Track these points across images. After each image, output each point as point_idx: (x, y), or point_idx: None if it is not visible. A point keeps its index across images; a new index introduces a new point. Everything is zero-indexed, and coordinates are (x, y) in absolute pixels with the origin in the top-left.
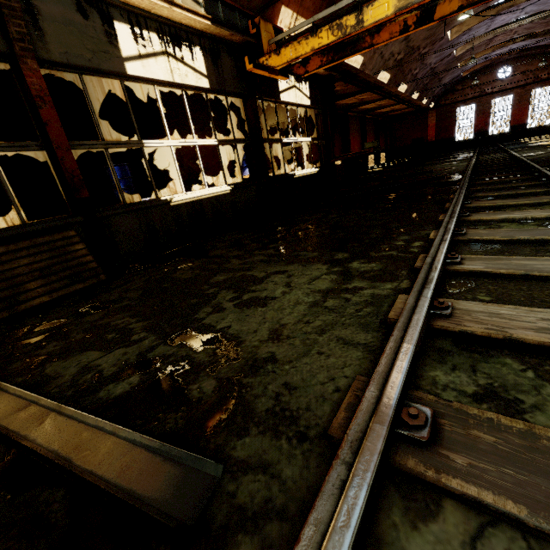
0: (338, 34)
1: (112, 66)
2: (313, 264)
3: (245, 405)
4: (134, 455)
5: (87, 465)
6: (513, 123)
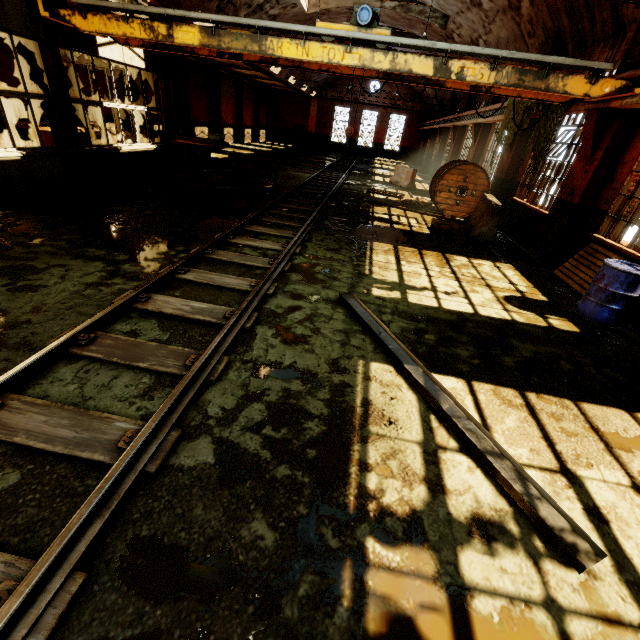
0: (150, 35)
1: None
2: (94, 262)
3: (2, 342)
4: None
5: None
6: (376, 140)
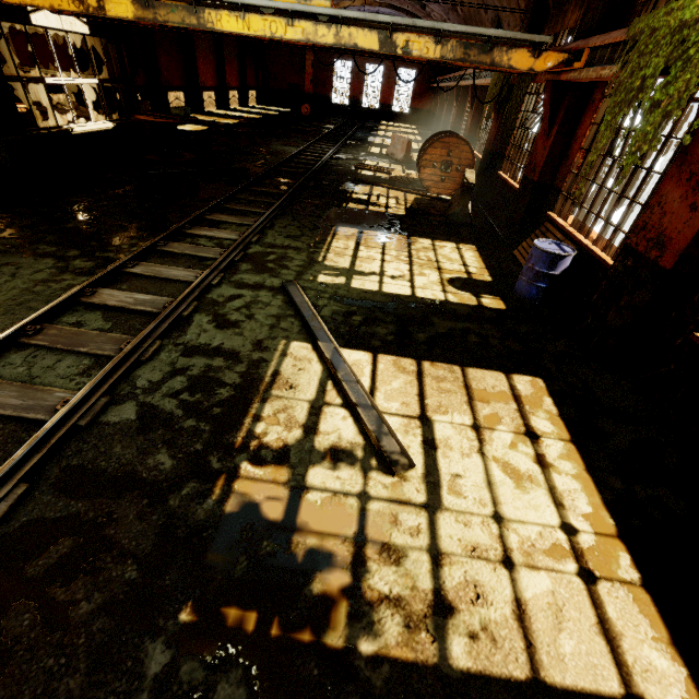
0: (80, 7)
1: None
2: (45, 259)
3: None
4: None
5: None
6: (382, 100)
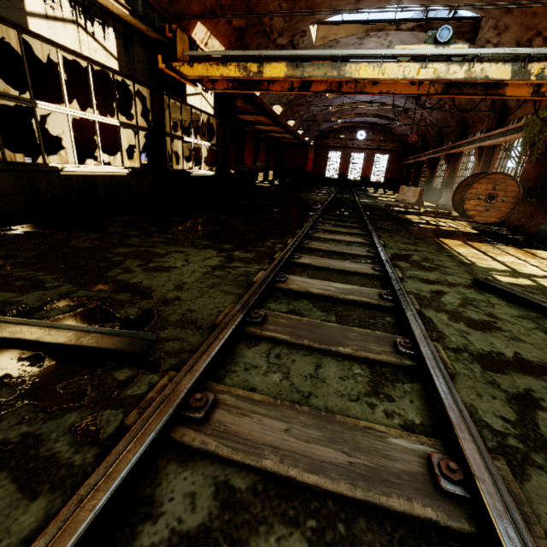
0: (243, 73)
1: (11, 15)
2: (206, 249)
3: (162, 318)
4: (92, 336)
5: (55, 342)
6: (363, 174)
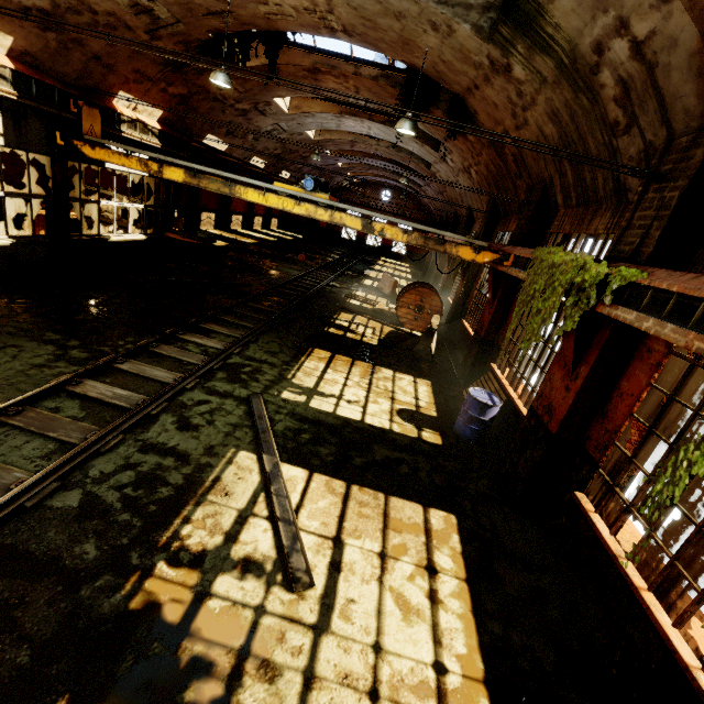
0: (145, 169)
1: None
2: (47, 345)
3: None
4: None
5: None
6: (384, 242)
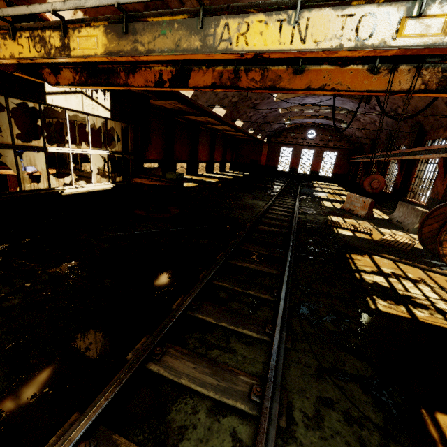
0: (41, 51)
1: None
2: None
3: None
4: None
5: None
6: (312, 169)
